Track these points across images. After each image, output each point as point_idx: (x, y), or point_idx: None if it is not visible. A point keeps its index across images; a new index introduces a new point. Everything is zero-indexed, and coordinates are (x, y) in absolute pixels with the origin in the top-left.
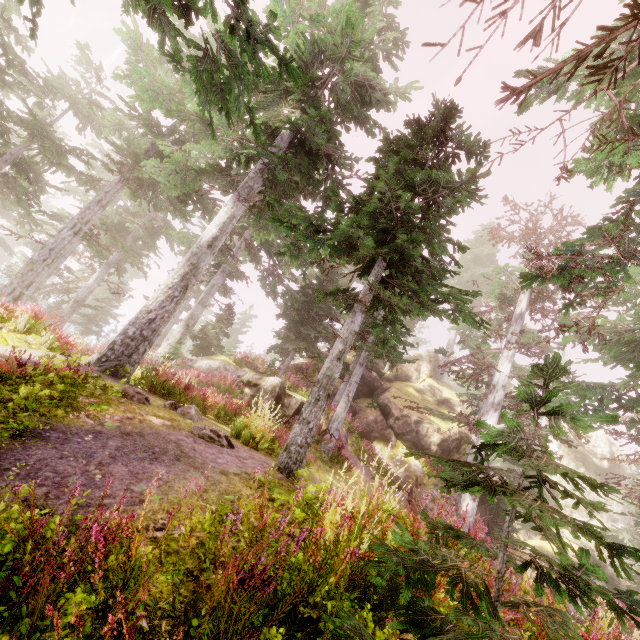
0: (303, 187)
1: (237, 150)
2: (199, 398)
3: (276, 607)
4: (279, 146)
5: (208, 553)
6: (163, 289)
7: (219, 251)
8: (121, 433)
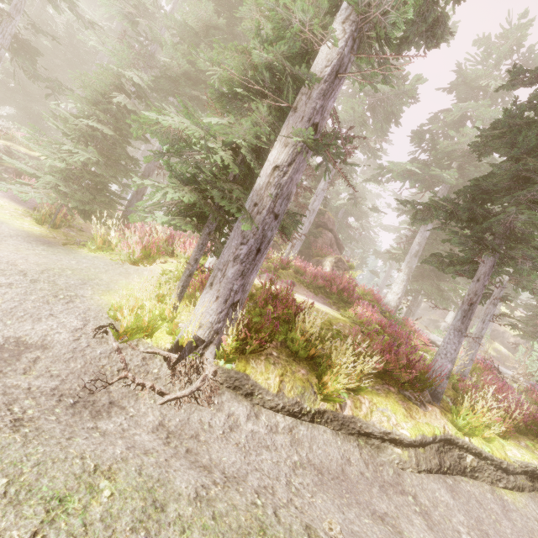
0: None
1: None
2: None
3: None
4: None
5: None
6: (452, 318)
7: None
8: None
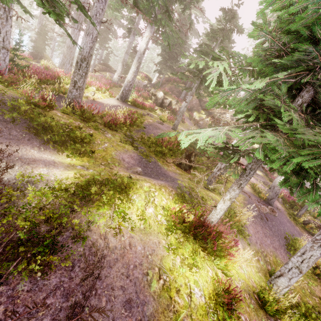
0: (175, 0)
1: None
2: (145, 106)
3: (178, 145)
4: (169, 3)
5: (169, 141)
6: (132, 73)
7: (130, 21)
8: (149, 124)
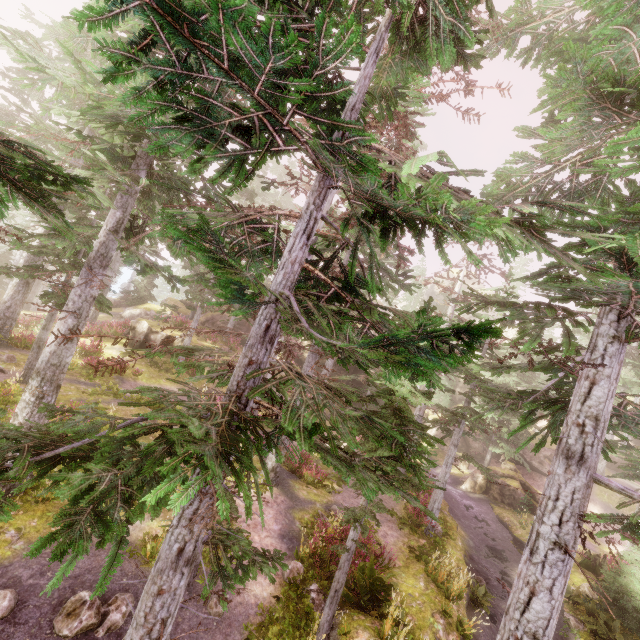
0: None
1: (67, 160)
2: None
3: None
4: None
5: None
6: (11, 287)
7: None
8: None
